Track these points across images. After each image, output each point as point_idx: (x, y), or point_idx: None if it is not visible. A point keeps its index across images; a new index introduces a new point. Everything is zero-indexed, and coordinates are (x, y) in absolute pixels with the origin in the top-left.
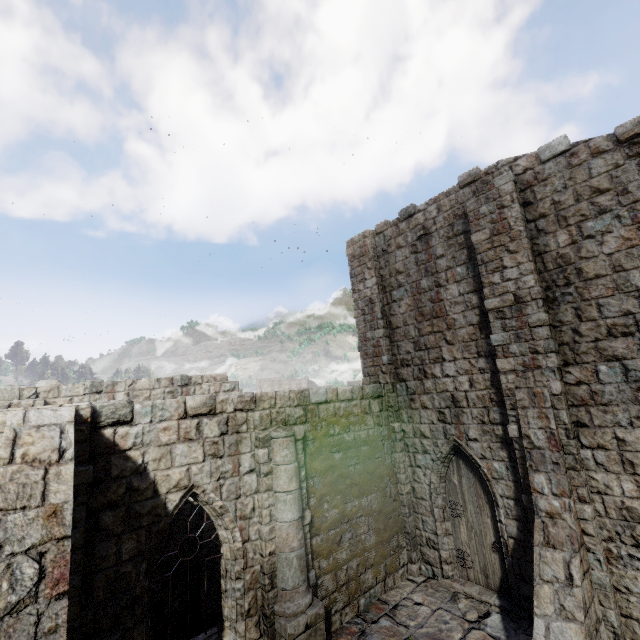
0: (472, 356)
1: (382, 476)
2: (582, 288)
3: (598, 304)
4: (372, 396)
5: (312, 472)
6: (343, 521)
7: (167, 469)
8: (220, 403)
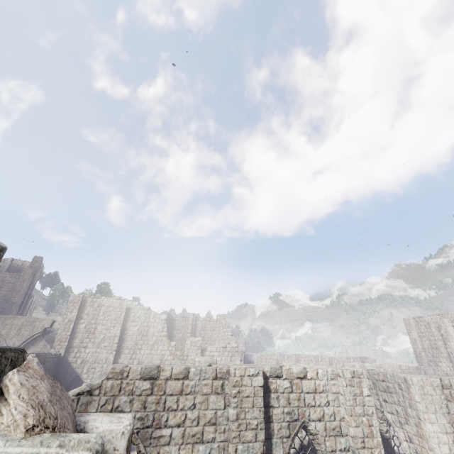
0: (448, 362)
1: None
2: None
3: None
4: (420, 369)
5: None
6: None
7: None
8: (382, 366)
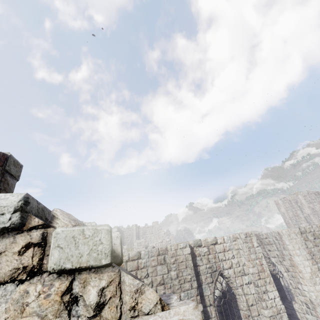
0: (306, 223)
1: None
2: (317, 213)
3: (319, 215)
4: None
5: None
6: None
7: None
8: None
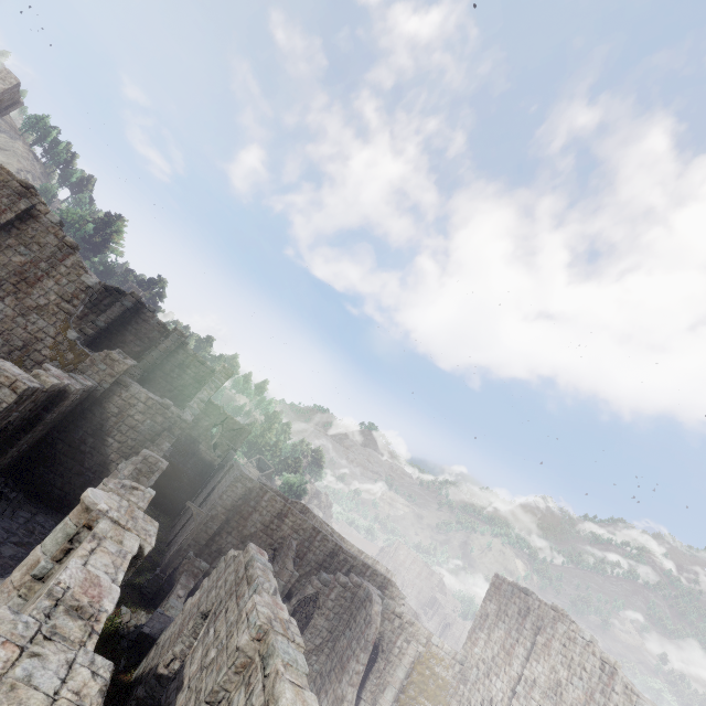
0: (509, 687)
1: (440, 702)
2: (558, 701)
3: None
4: (458, 661)
5: (415, 668)
6: (414, 700)
7: (381, 625)
8: (403, 616)
